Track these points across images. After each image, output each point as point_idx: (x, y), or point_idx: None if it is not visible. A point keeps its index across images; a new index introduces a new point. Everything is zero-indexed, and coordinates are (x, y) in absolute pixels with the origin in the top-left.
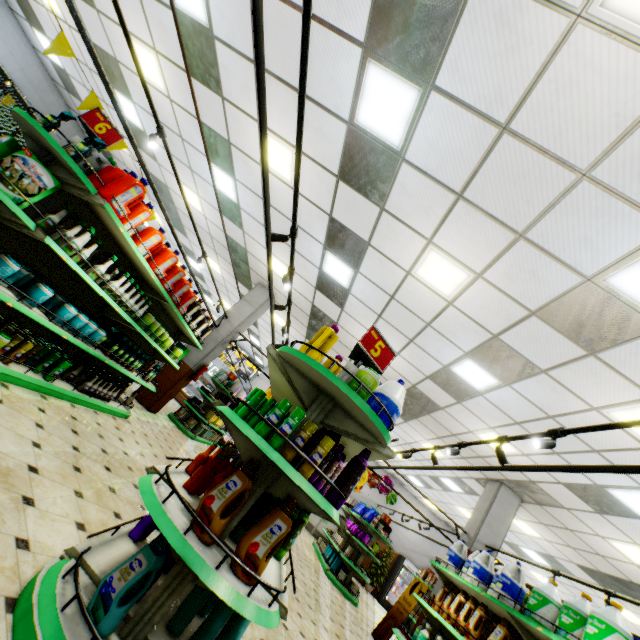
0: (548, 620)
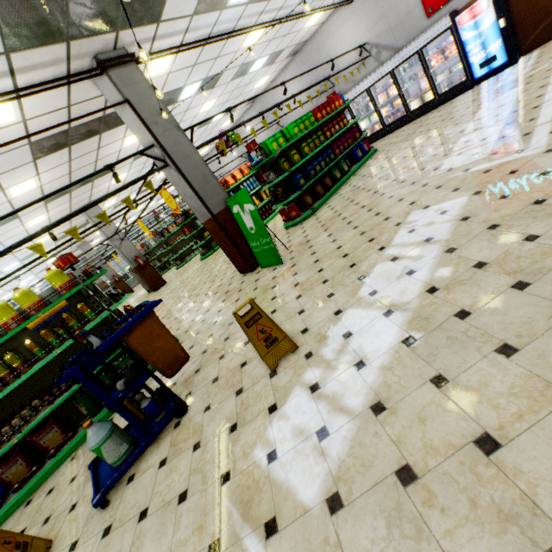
0: None
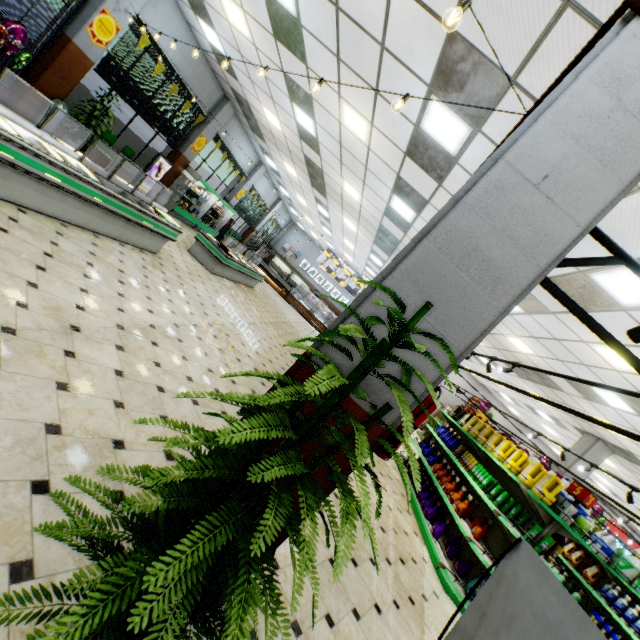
0: (631, 581)
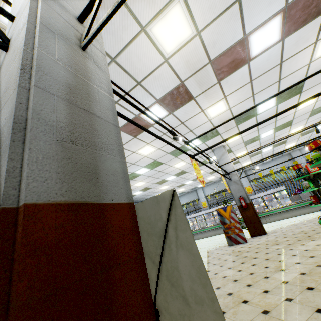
0: None
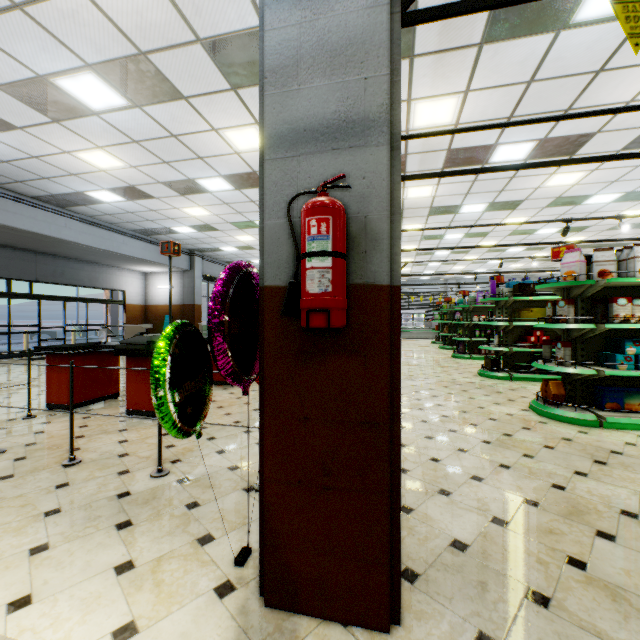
0: None
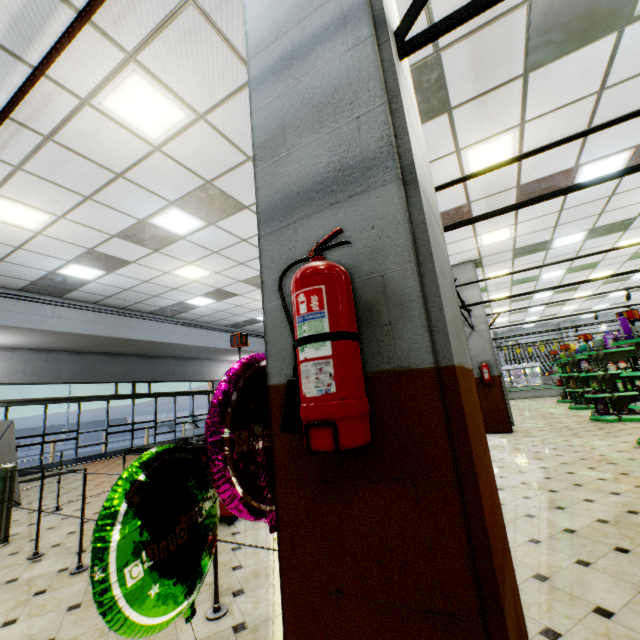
0: None
